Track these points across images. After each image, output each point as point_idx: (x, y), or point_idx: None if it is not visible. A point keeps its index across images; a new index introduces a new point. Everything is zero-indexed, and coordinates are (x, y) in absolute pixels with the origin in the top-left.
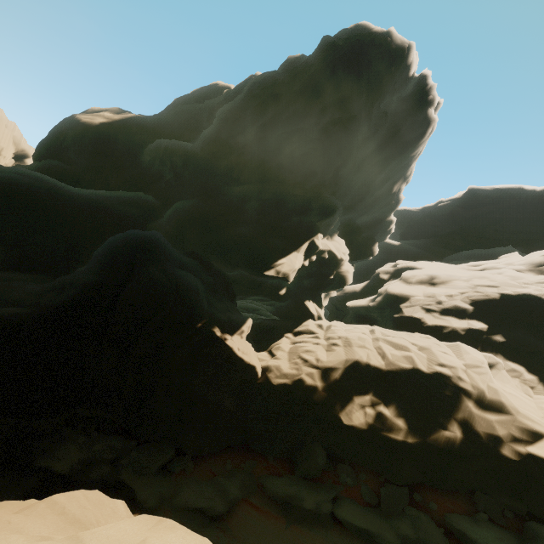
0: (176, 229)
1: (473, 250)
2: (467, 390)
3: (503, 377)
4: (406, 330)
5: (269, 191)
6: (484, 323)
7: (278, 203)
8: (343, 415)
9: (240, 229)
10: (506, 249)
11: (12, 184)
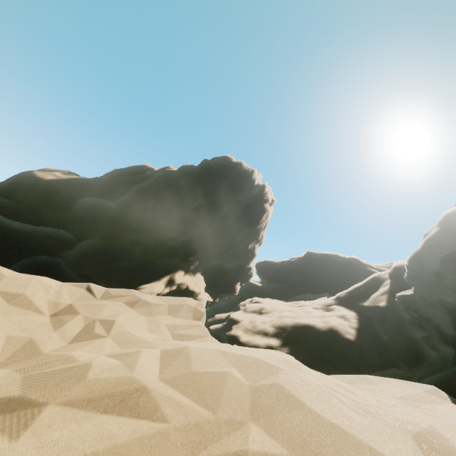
0: (79, 258)
1: (306, 294)
2: None
3: None
4: (231, 343)
5: (152, 240)
6: (279, 340)
7: (155, 248)
8: None
9: (123, 263)
10: (323, 294)
11: None
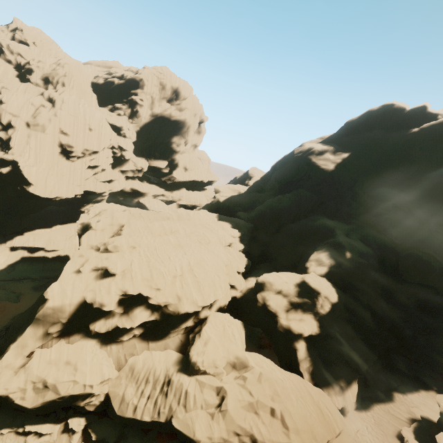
0: (423, 274)
1: None
2: None
3: None
4: None
5: None
6: None
7: None
8: None
9: None
10: None
11: (372, 266)
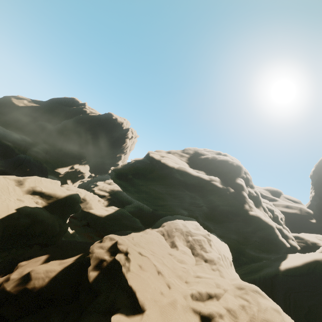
0: (36, 154)
1: None
2: (87, 201)
3: (100, 202)
4: (91, 192)
5: (67, 150)
6: (109, 194)
7: (68, 154)
8: None
9: (54, 159)
10: None
11: None
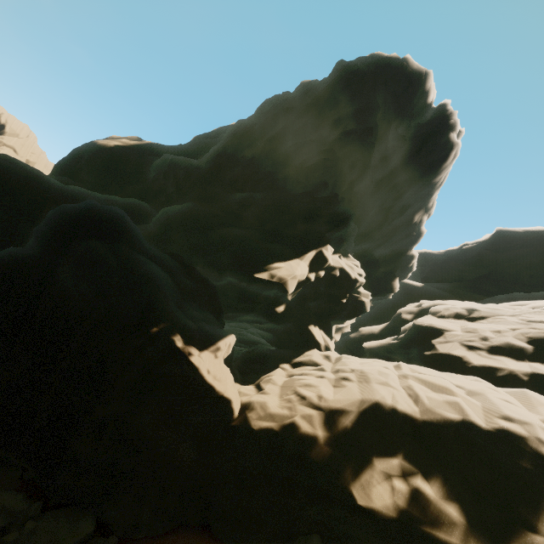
0: (160, 229)
1: (510, 293)
2: None
3: None
4: (443, 371)
5: (272, 198)
6: None
7: (281, 207)
8: (357, 488)
9: (233, 229)
10: None
11: None
